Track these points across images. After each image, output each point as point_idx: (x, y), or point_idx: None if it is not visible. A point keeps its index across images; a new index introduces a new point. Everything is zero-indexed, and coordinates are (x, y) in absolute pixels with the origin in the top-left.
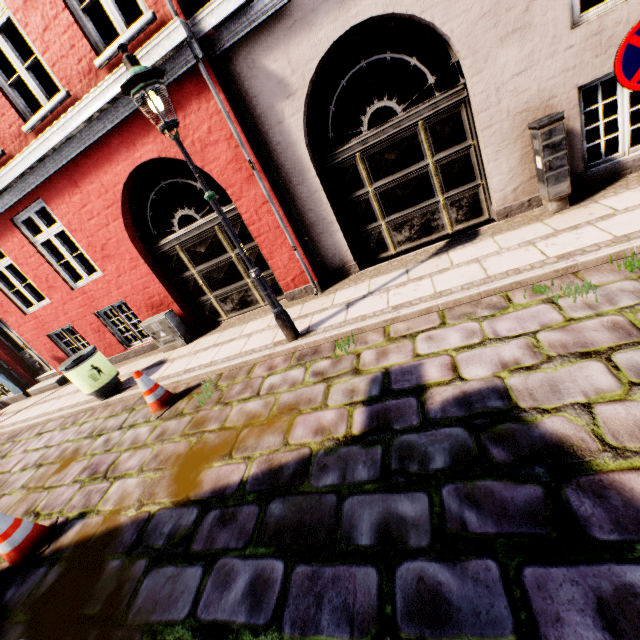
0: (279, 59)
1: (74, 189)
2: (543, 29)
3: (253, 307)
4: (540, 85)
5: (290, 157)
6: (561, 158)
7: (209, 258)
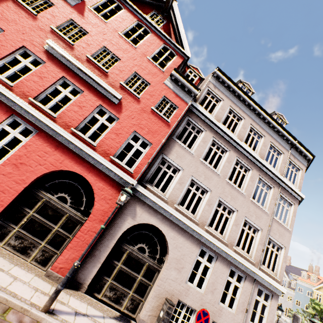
0: (140, 211)
1: (53, 147)
2: (182, 276)
3: (23, 256)
4: (174, 288)
5: (116, 230)
6: (167, 319)
7: (47, 217)
